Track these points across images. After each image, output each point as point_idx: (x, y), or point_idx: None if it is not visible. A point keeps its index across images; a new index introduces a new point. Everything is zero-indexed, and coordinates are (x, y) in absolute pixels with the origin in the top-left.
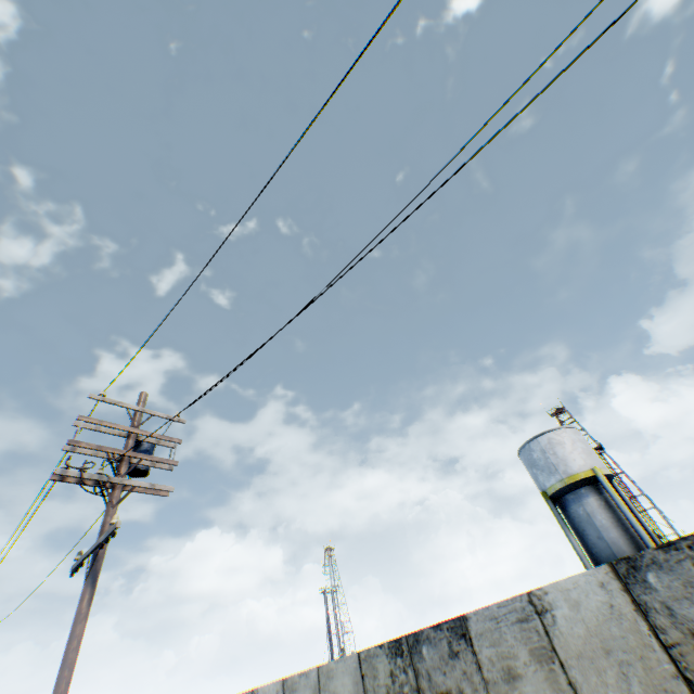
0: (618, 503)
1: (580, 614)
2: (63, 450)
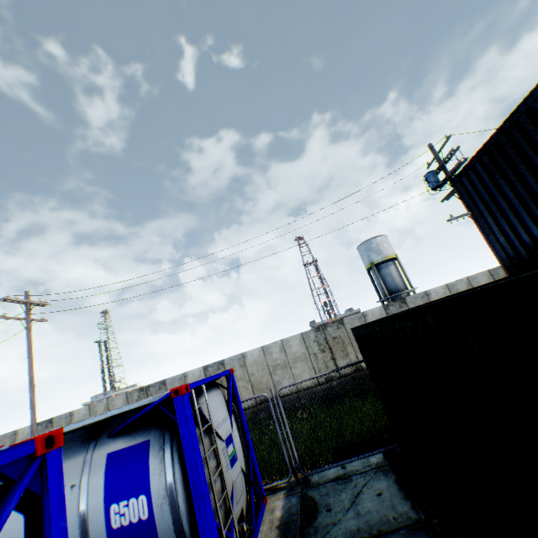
0: (403, 269)
1: None
2: (460, 162)
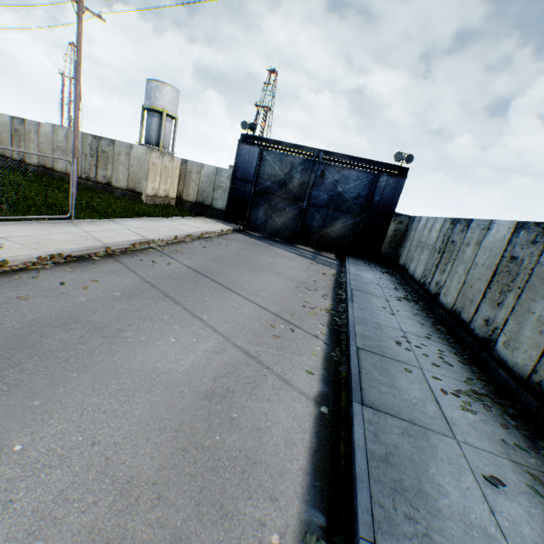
0: (162, 127)
1: (5, 120)
2: None
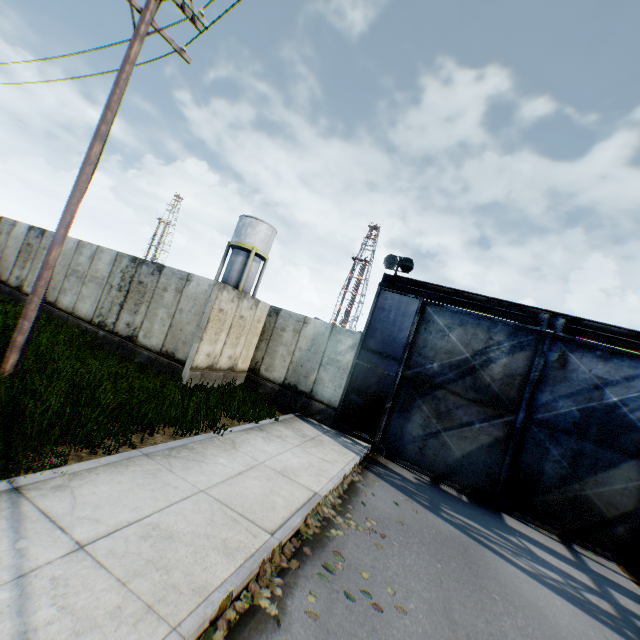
0: (247, 266)
1: (20, 230)
2: None
